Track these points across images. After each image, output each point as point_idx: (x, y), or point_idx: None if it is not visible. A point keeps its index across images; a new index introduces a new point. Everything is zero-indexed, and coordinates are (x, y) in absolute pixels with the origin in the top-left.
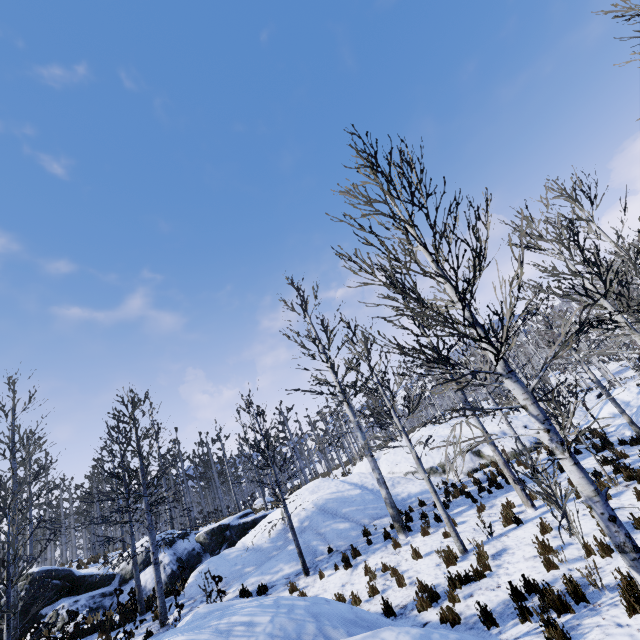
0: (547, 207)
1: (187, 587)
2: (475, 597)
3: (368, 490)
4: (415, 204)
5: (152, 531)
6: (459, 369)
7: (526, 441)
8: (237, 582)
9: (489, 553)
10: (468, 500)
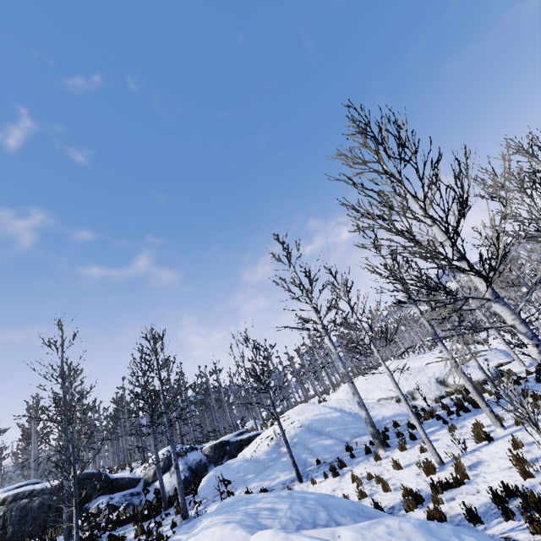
0: (509, 161)
1: (200, 489)
2: (457, 500)
3: (347, 413)
4: (406, 160)
5: (173, 442)
6: (452, 295)
7: (487, 372)
8: (241, 486)
9: (465, 465)
10: (438, 422)
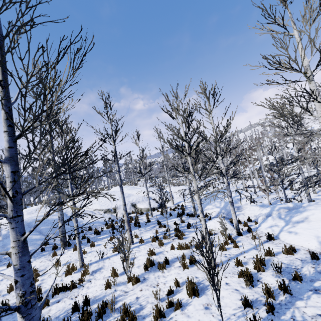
0: (186, 94)
1: None
2: (59, 303)
3: (66, 217)
4: None
5: None
6: None
7: (157, 204)
8: None
9: (93, 269)
10: (112, 231)
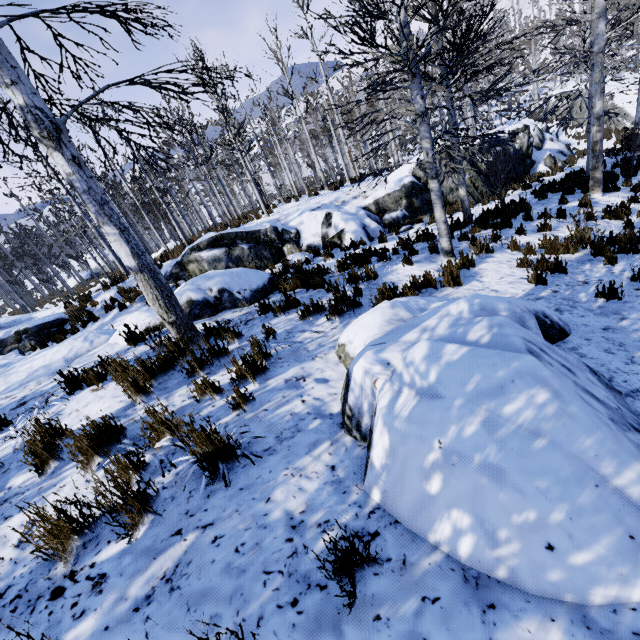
0: None
1: None
2: None
3: None
4: None
5: None
6: None
7: None
8: None
9: None
10: None
